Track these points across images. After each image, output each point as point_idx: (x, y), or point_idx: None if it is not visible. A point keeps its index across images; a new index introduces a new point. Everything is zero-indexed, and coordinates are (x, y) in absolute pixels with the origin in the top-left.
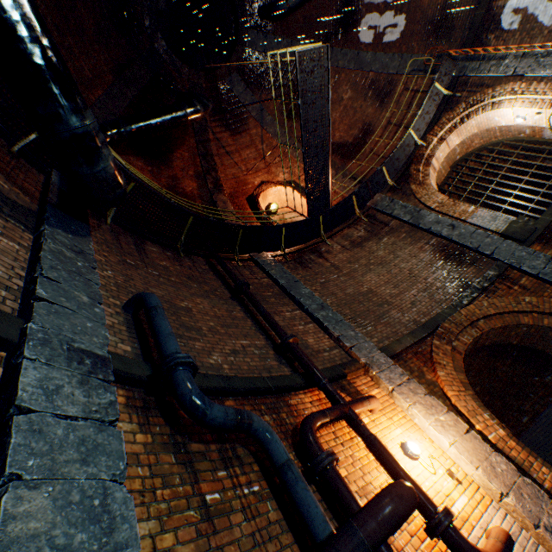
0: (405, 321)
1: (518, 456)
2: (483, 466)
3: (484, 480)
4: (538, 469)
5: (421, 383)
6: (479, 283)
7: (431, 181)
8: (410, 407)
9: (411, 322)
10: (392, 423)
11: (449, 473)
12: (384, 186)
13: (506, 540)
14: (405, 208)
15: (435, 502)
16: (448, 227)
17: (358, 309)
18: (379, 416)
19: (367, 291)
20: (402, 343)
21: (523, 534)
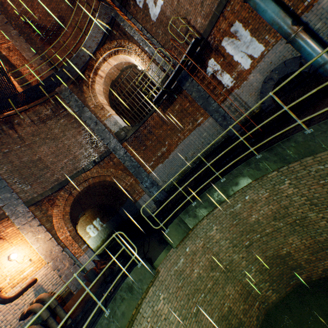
0: (54, 180)
1: (69, 243)
2: (47, 253)
3: (44, 259)
4: (74, 246)
5: (44, 217)
6: (97, 159)
7: (97, 86)
8: (25, 235)
9: (57, 180)
10: (11, 245)
11: (30, 260)
12: (69, 79)
13: (27, 286)
14: (77, 102)
15: (12, 277)
16: (94, 123)
17: (26, 173)
18: (4, 244)
19: (38, 160)
20: (43, 196)
21: (51, 272)
